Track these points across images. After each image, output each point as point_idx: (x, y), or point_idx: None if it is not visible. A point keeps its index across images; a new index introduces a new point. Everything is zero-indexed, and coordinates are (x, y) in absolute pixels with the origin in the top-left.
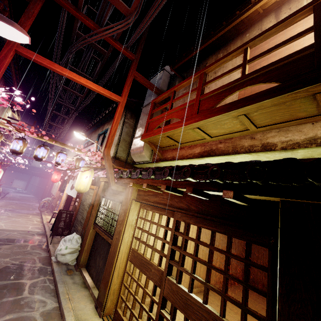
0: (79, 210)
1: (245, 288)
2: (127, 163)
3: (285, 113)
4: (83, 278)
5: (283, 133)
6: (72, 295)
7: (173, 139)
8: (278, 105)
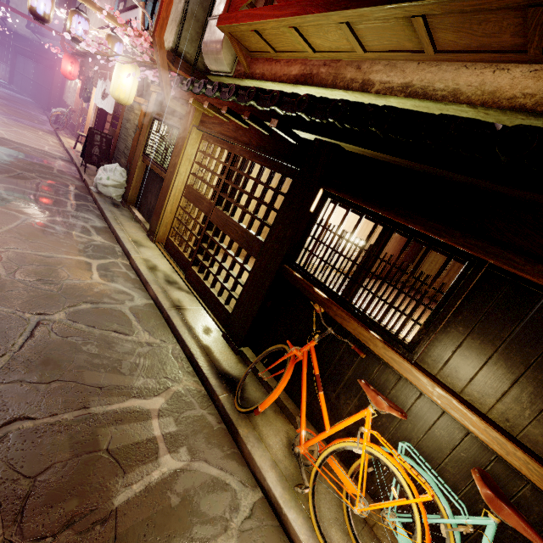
0: (120, 136)
1: (268, 209)
2: (196, 69)
3: (392, 37)
4: (133, 214)
5: (388, 70)
6: (122, 222)
7: (264, 40)
8: (382, 20)
